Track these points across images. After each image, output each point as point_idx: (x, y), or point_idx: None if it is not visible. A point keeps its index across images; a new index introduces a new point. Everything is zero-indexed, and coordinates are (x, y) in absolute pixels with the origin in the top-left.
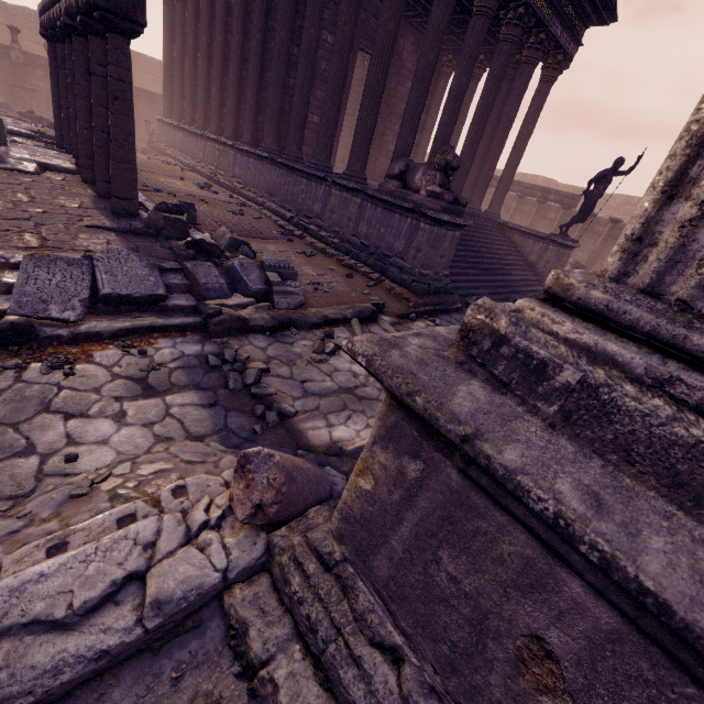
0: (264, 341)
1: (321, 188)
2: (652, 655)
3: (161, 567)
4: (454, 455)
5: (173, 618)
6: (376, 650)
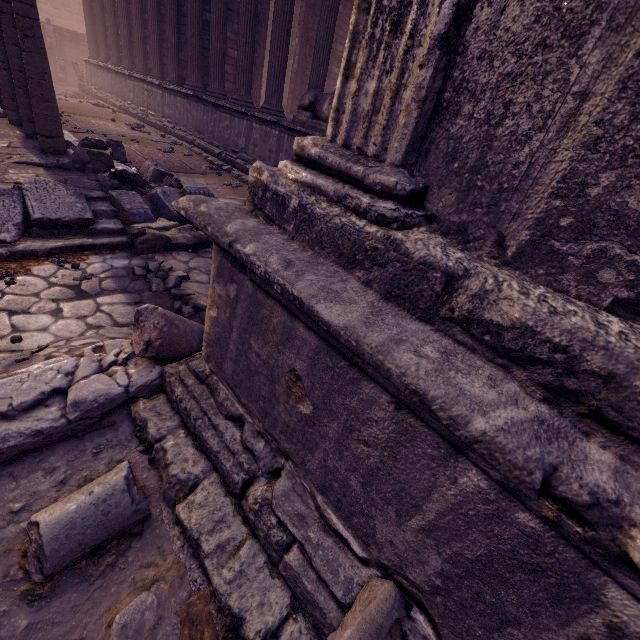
0: (187, 256)
1: (244, 123)
2: (330, 352)
3: (78, 384)
4: (247, 271)
5: (89, 415)
6: (230, 421)
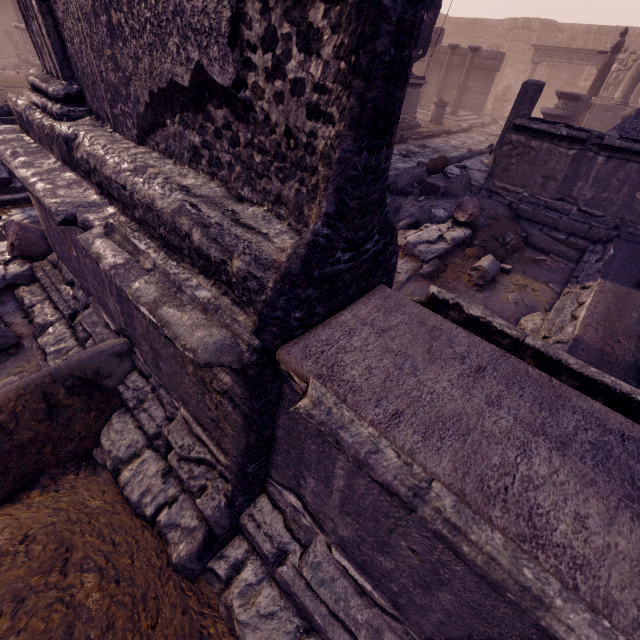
0: None
1: None
2: None
3: None
4: None
5: None
6: (69, 286)
